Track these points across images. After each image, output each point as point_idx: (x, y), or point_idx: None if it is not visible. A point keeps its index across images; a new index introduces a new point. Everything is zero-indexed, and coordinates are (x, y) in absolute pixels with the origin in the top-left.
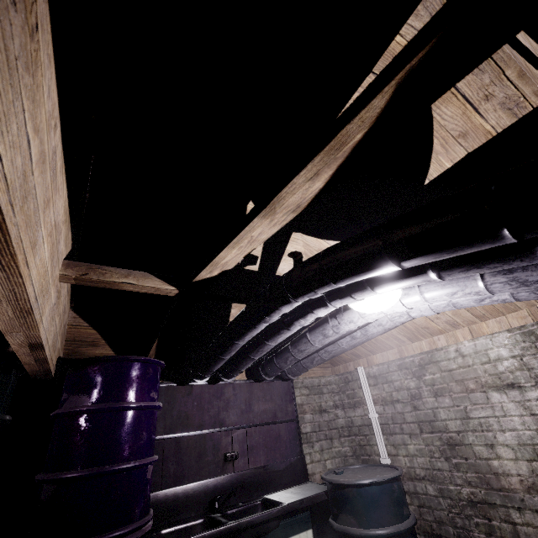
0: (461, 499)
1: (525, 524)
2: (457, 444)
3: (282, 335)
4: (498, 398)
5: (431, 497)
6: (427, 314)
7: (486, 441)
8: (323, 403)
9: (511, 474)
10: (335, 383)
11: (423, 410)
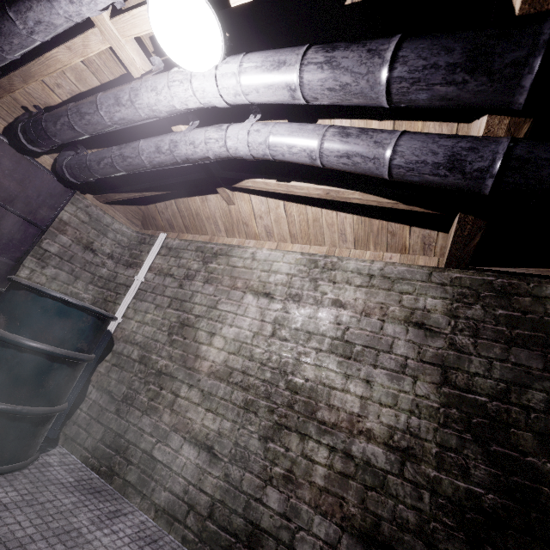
0: (153, 368)
1: (186, 398)
2: (189, 325)
3: (34, 6)
4: (250, 300)
5: (131, 360)
6: (241, 149)
7: (212, 330)
8: (97, 243)
9: (208, 359)
10: (129, 238)
11: (185, 290)
